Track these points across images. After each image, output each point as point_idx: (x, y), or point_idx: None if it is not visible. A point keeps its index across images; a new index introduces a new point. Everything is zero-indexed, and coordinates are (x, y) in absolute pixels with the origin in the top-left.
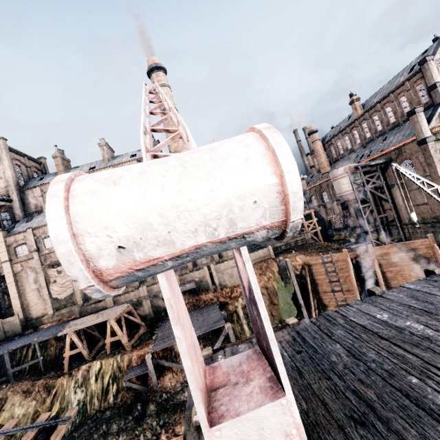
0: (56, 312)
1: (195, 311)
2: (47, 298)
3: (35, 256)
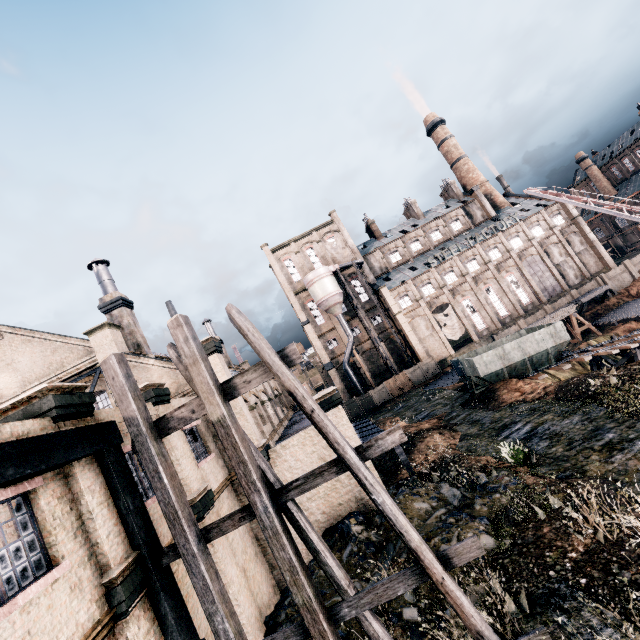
0: (456, 353)
1: (617, 309)
2: (444, 341)
3: (421, 304)
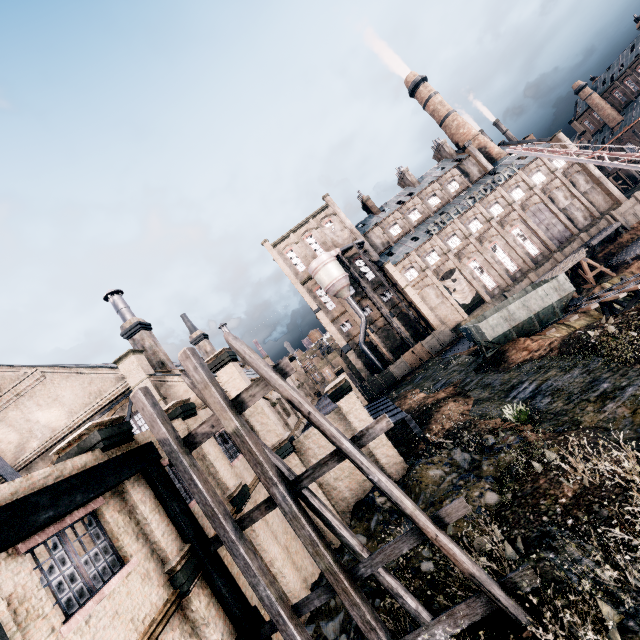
0: (469, 316)
1: (631, 246)
2: (456, 306)
3: (428, 273)
